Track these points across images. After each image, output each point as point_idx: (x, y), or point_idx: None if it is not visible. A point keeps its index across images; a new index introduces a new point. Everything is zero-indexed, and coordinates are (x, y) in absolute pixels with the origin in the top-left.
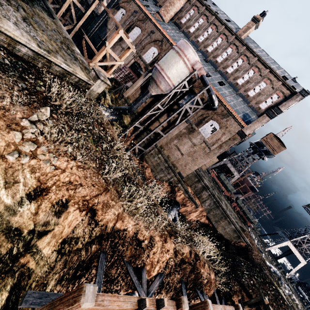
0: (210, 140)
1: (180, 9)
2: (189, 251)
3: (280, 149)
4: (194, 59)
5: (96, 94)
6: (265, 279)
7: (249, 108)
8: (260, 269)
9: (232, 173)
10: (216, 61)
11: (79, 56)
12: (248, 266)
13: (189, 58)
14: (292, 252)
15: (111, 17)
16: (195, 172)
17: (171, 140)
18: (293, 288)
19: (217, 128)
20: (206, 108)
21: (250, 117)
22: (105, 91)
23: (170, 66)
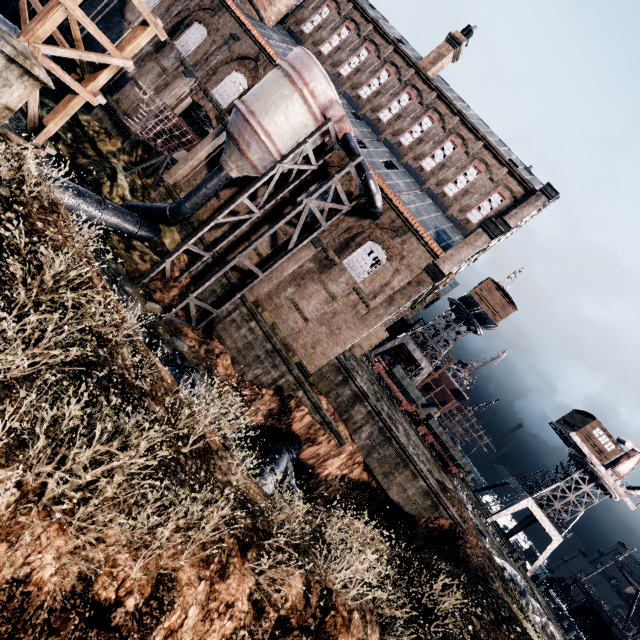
0: (369, 286)
1: (300, 3)
2: (303, 586)
3: (507, 312)
4: (328, 94)
5: None
6: (498, 612)
7: (448, 221)
8: (485, 580)
9: (418, 363)
10: (378, 120)
11: None
12: (460, 584)
13: (315, 91)
14: (535, 518)
15: None
16: (337, 360)
17: (280, 287)
18: (543, 597)
19: (383, 258)
20: (357, 213)
21: (450, 239)
22: (116, 167)
23: (271, 106)
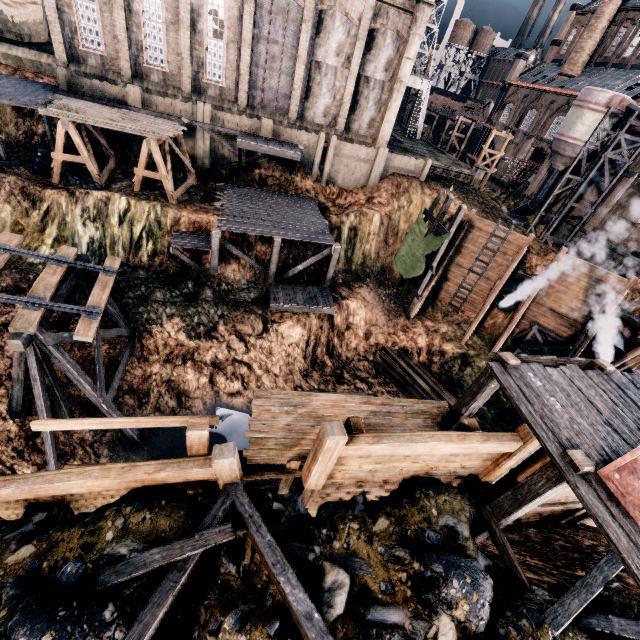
0: None
1: (600, 43)
2: None
3: None
4: (606, 97)
5: (478, 182)
6: None
7: None
8: None
9: None
10: None
11: (464, 165)
12: None
13: (597, 101)
14: None
15: (496, 122)
16: None
17: (609, 214)
18: None
19: None
20: None
21: None
22: (500, 201)
23: (572, 125)
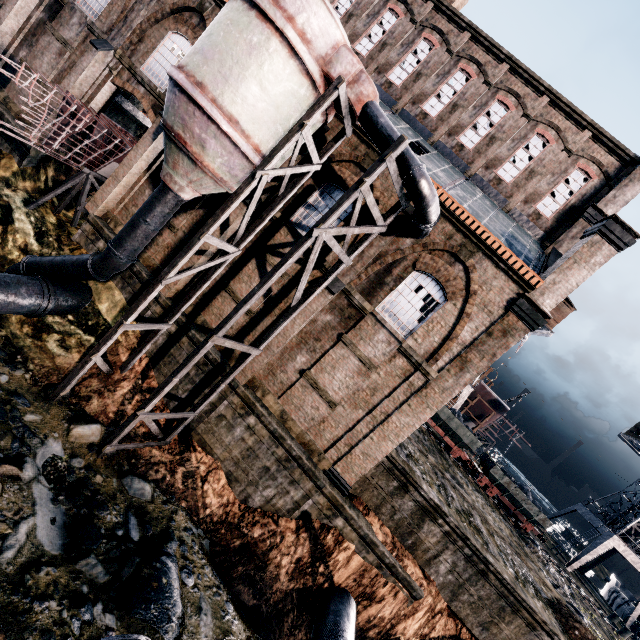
0: (423, 342)
1: None
2: None
3: (562, 313)
4: (330, 35)
5: None
6: None
7: (510, 219)
8: None
9: None
10: (388, 83)
11: None
12: None
13: (307, 30)
14: (613, 548)
15: None
16: (387, 459)
17: (284, 355)
18: None
19: (439, 296)
20: (390, 231)
21: (525, 248)
22: (10, 202)
23: (232, 68)
